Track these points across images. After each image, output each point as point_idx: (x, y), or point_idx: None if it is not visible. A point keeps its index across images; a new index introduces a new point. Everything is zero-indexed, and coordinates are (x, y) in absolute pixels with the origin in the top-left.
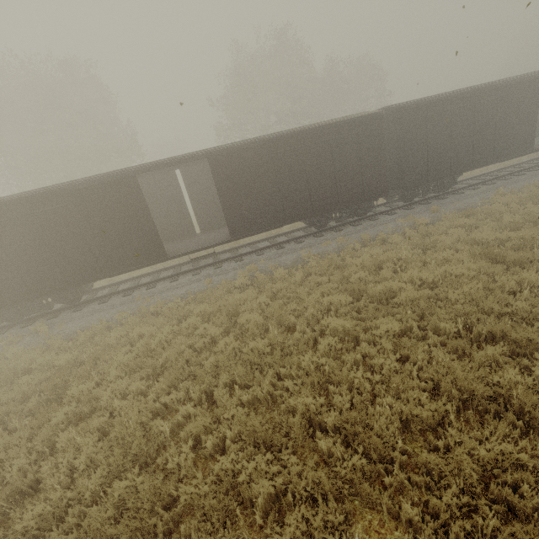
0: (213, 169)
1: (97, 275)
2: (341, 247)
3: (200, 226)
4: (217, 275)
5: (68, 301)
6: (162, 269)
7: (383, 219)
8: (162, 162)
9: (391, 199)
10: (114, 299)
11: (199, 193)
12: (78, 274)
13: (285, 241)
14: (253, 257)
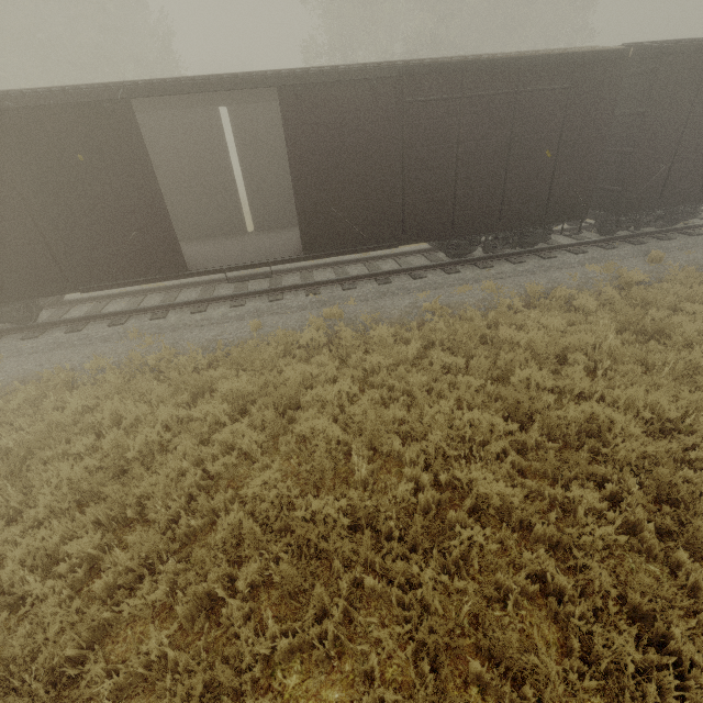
0: (286, 114)
1: (58, 286)
2: (488, 299)
3: (255, 219)
4: (272, 315)
5: (11, 320)
6: (184, 284)
7: (563, 259)
8: (187, 80)
9: (576, 223)
10: (93, 327)
11: (258, 159)
12: (23, 278)
13: (393, 270)
14: (336, 290)
